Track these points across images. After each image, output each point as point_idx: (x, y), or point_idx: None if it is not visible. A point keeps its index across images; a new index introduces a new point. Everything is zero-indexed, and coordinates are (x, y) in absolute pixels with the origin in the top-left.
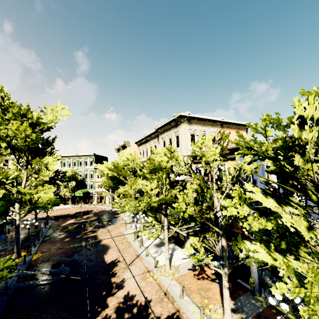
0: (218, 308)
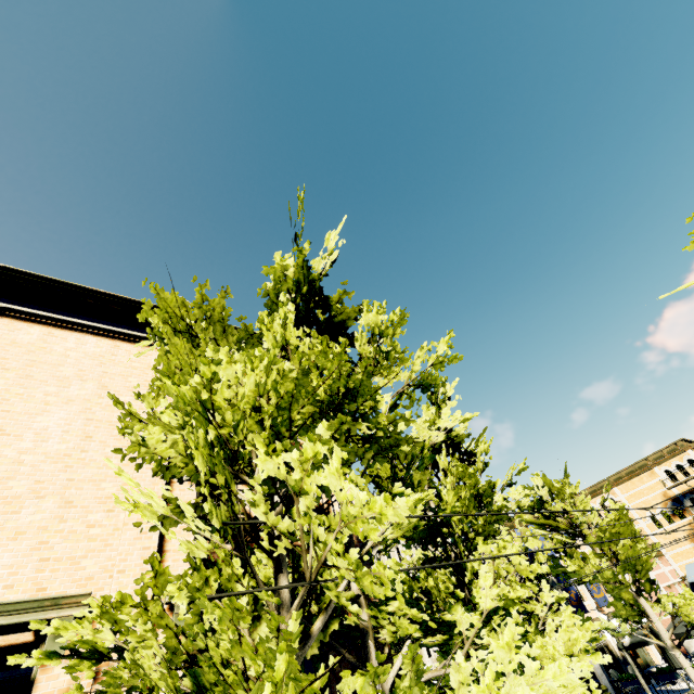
0: None
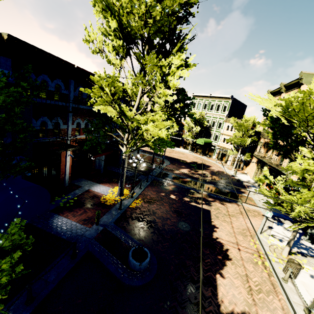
0: None
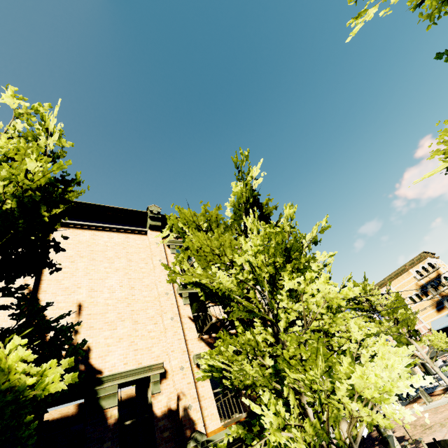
0: None
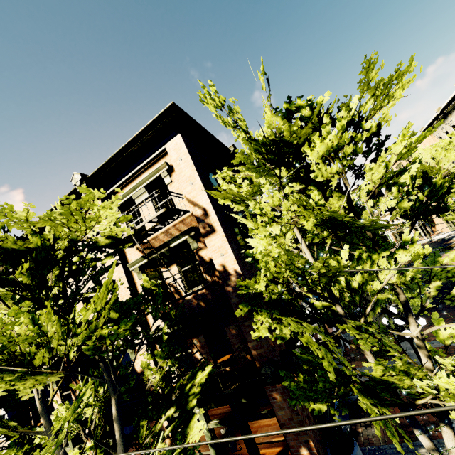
0: None
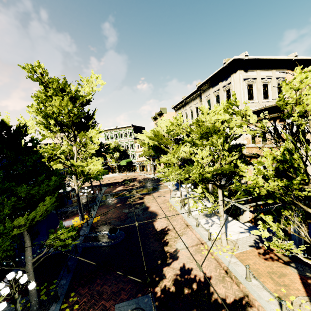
0: (304, 302)
